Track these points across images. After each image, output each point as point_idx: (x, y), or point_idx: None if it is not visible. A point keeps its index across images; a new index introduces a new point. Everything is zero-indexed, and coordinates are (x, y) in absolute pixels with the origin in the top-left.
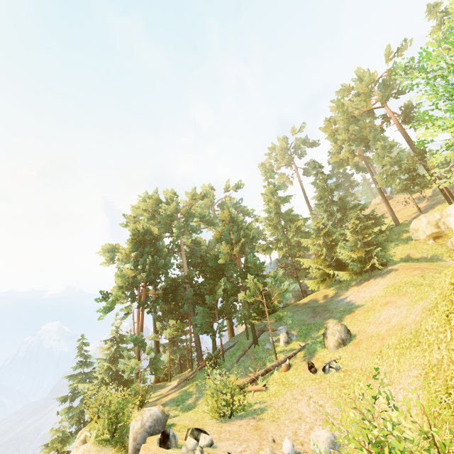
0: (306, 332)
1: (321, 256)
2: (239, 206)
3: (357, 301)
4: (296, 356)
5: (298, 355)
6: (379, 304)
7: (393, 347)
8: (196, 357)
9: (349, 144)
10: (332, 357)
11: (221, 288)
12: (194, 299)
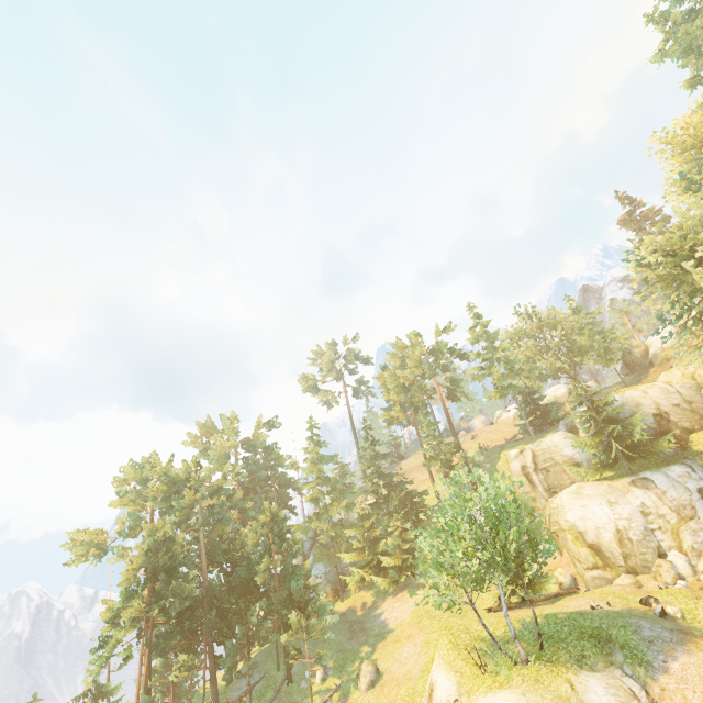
0: (343, 663)
1: (364, 551)
2: (272, 452)
3: (390, 623)
4: (332, 699)
5: (334, 697)
6: (404, 635)
7: (402, 699)
8: (211, 702)
9: (400, 406)
10: (363, 701)
11: (256, 613)
12: (215, 622)
